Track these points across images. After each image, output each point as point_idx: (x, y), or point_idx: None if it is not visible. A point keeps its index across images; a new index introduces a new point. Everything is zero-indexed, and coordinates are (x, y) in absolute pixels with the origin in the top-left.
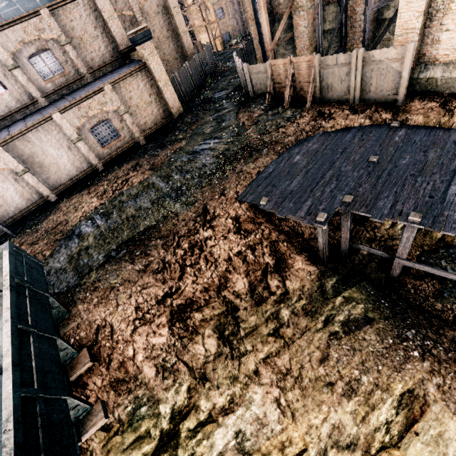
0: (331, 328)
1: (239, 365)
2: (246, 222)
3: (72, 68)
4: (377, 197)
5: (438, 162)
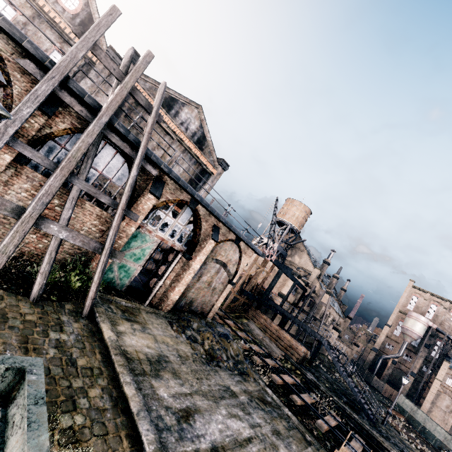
0: None
1: None
2: None
3: None
4: None
5: None
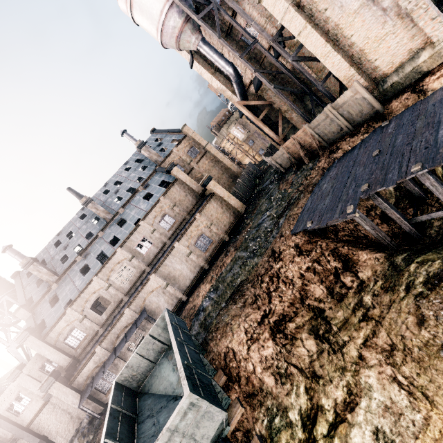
0: (414, 291)
1: (342, 356)
2: (304, 245)
3: (178, 217)
4: (386, 173)
5: (424, 124)
